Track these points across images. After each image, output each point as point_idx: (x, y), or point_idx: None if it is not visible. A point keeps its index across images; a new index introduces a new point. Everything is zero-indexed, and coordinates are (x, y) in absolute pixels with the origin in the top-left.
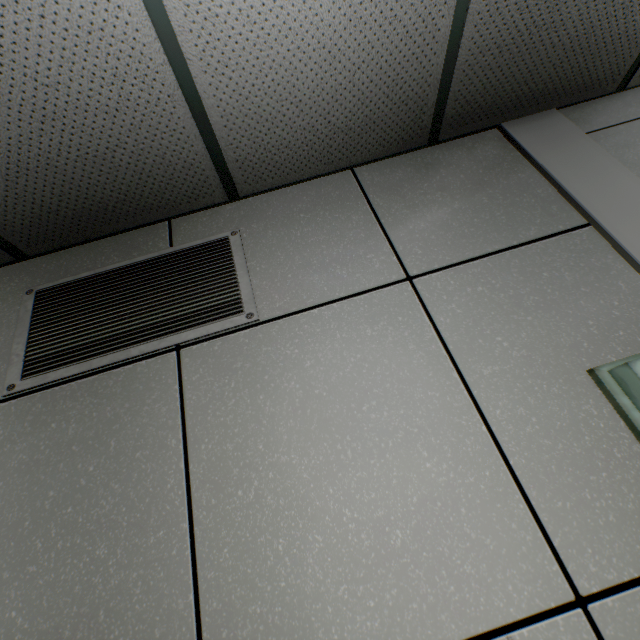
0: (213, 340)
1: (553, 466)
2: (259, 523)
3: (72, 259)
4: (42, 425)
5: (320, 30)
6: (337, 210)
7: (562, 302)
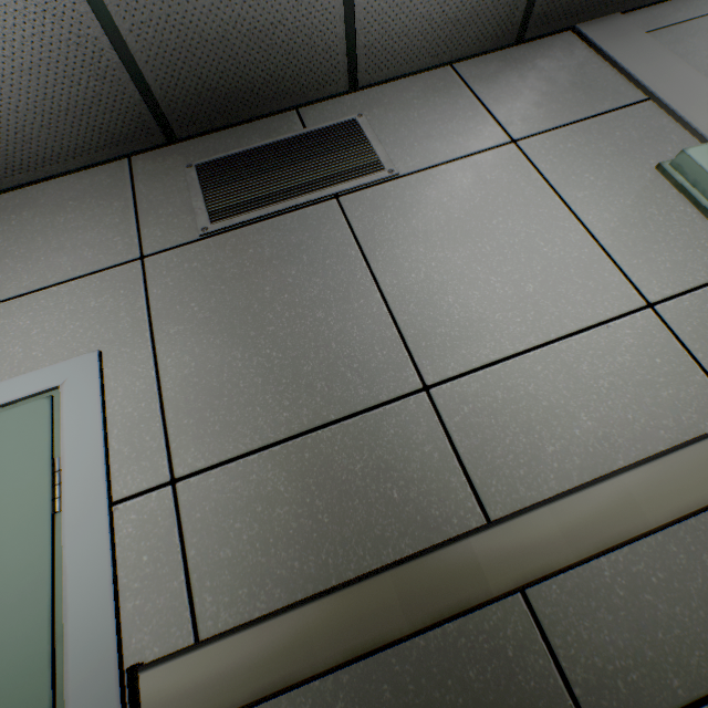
0: (364, 190)
1: (629, 243)
2: (432, 290)
3: (216, 142)
4: (241, 252)
5: None
6: (445, 97)
7: (631, 151)
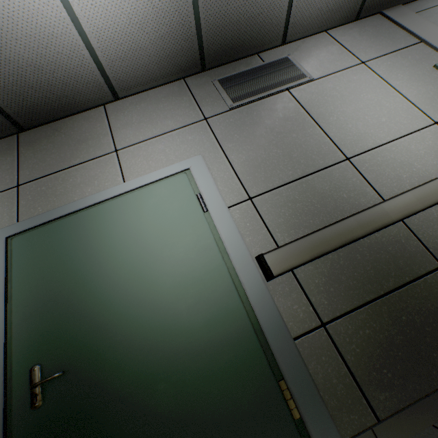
0: (299, 86)
1: (423, 100)
2: (340, 123)
3: (223, 70)
4: (250, 114)
5: None
6: (326, 45)
7: (417, 64)
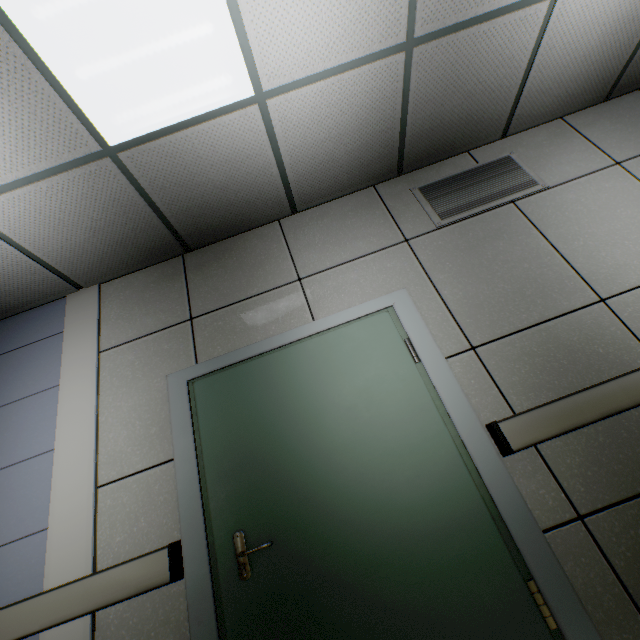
0: (528, 197)
1: None
2: (589, 250)
3: (424, 174)
4: (464, 235)
5: (586, 49)
6: (563, 138)
7: None
